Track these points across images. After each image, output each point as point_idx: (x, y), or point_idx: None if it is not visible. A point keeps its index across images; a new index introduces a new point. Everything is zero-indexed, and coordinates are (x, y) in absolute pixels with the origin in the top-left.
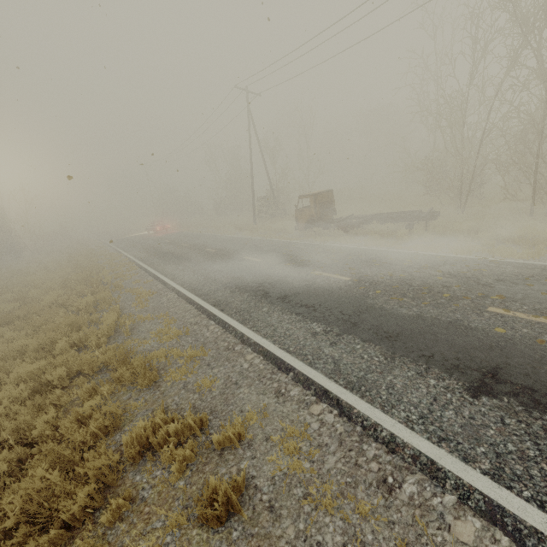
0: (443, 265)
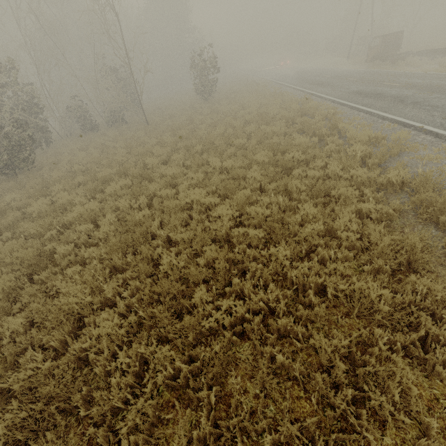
0: (401, 75)
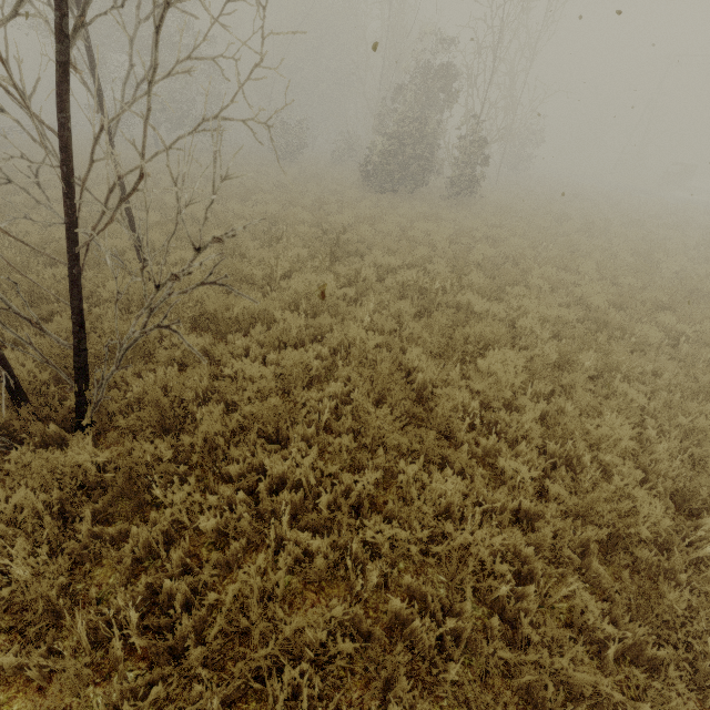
0: None
